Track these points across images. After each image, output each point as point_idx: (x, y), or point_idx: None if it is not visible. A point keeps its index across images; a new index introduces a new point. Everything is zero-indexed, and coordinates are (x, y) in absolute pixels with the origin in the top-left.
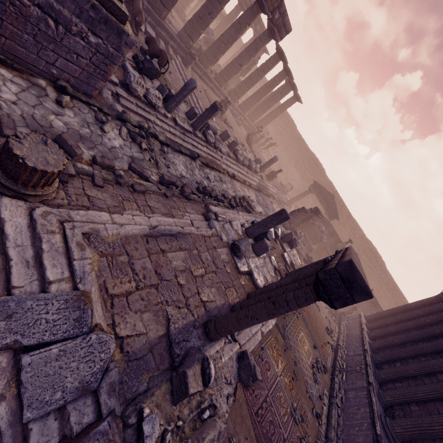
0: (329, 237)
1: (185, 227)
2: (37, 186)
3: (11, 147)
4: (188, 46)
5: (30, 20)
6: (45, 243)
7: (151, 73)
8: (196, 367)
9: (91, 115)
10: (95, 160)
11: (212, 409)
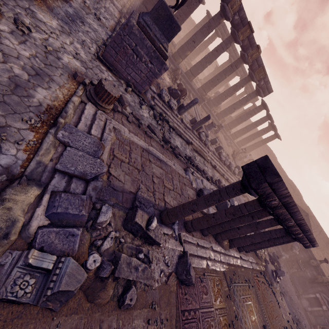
0: (301, 251)
1: (168, 162)
2: (104, 102)
3: (102, 80)
4: (202, 95)
5: (127, 55)
6: (96, 121)
7: (175, 95)
8: (145, 214)
9: (138, 100)
10: (132, 113)
11: (146, 259)
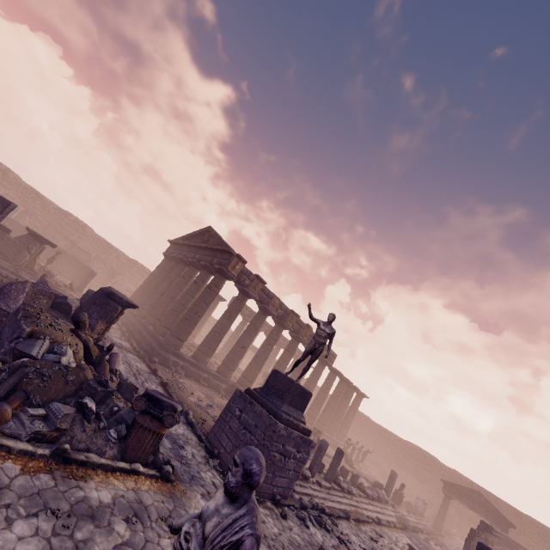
0: None
1: None
2: None
3: None
4: None
5: (274, 463)
6: None
7: None
8: None
9: (294, 516)
10: None
11: None
